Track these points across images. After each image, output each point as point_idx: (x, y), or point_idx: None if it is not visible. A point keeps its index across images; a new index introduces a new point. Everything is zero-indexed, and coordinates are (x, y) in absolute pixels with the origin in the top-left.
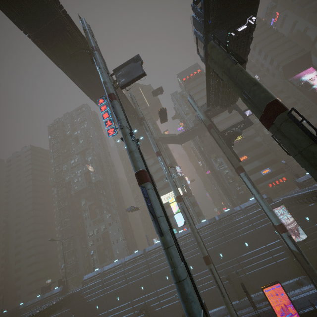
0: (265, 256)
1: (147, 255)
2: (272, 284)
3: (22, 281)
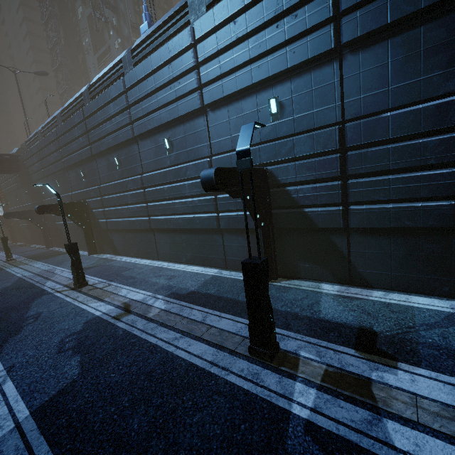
0: None
1: (87, 97)
2: None
3: None
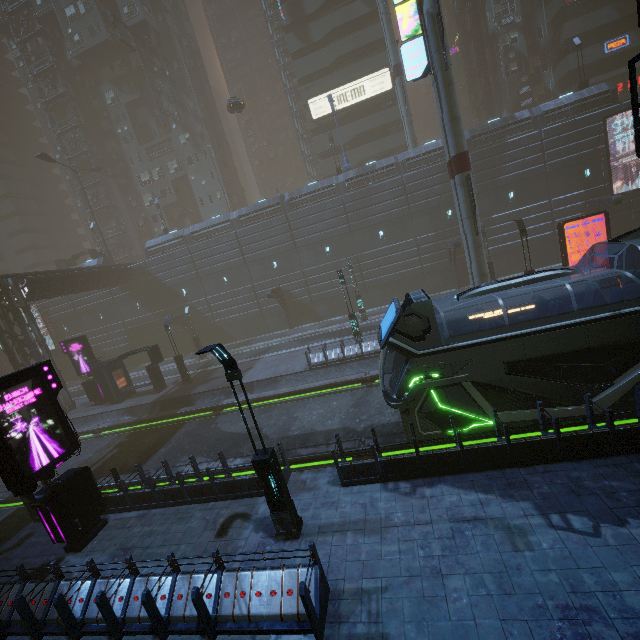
0: (539, 221)
1: (288, 206)
2: (588, 215)
3: (9, 263)
